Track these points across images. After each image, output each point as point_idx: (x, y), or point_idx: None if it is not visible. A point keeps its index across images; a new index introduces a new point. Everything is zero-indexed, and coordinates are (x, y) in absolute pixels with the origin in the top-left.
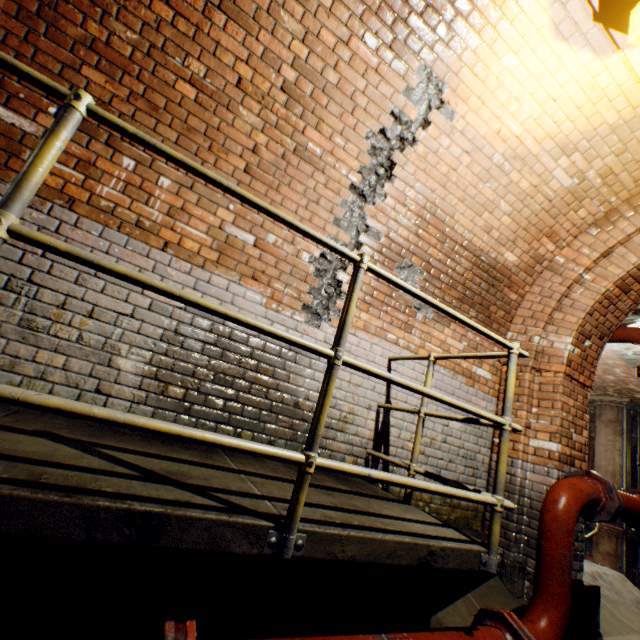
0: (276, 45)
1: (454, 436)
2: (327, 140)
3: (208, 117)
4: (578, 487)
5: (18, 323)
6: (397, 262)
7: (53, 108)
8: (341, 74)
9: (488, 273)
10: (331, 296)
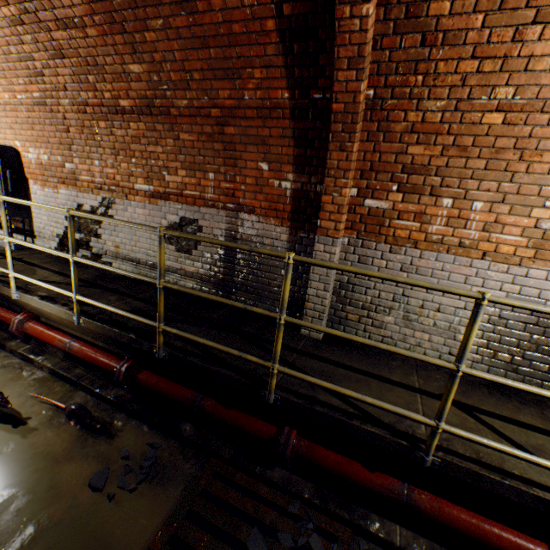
0: None
1: None
2: None
3: (516, 131)
4: None
5: (401, 318)
6: None
7: (394, 186)
8: None
9: None
10: None
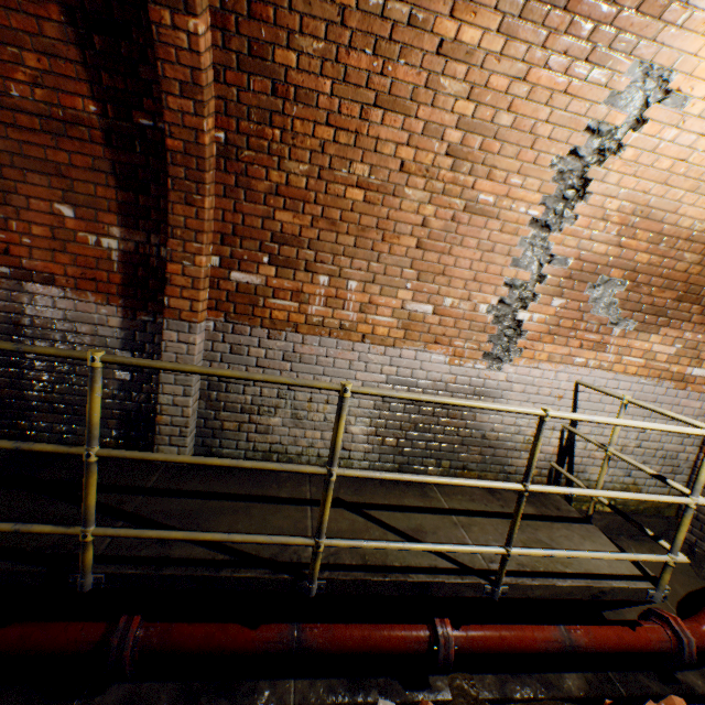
0: (437, 114)
1: (651, 440)
2: (501, 185)
3: (377, 211)
4: None
5: (290, 417)
6: (589, 282)
7: (265, 258)
8: (516, 112)
9: None
10: (511, 338)
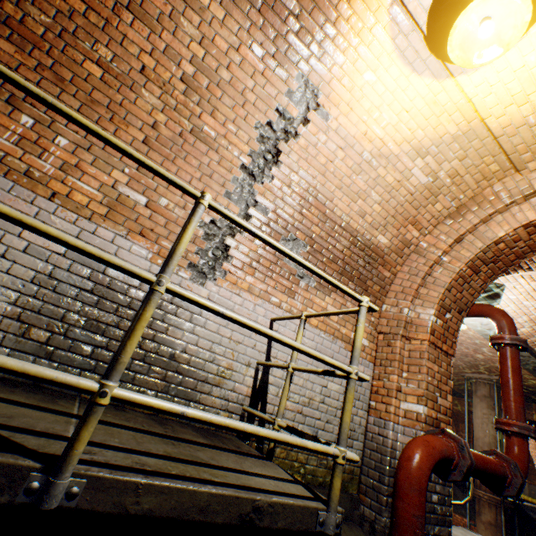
0: (177, 44)
1: (332, 397)
2: (221, 126)
3: (112, 94)
4: (431, 444)
5: None
6: (283, 235)
7: None
8: (233, 74)
9: (364, 252)
10: (218, 258)
